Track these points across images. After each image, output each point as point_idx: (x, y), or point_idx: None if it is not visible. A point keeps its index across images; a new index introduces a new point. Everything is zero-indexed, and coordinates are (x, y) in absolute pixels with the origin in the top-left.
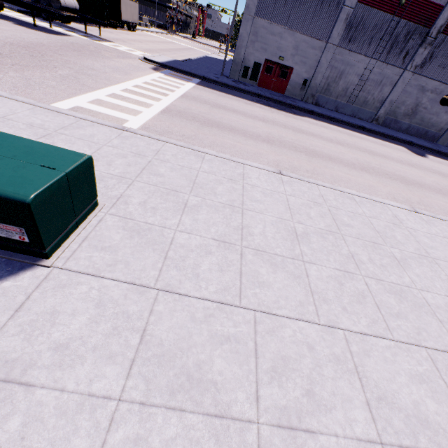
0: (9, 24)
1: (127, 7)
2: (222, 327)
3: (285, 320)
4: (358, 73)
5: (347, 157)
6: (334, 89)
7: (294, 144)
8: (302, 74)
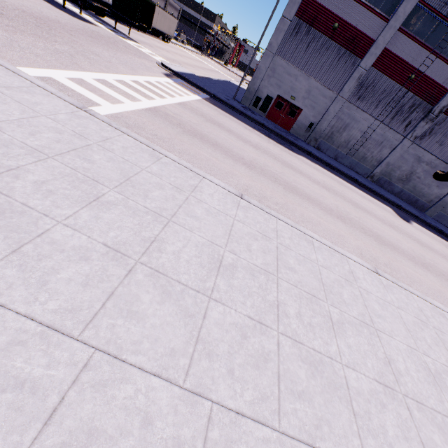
0: None
1: (166, 20)
2: (25, 363)
3: (134, 371)
4: (362, 129)
5: (327, 202)
6: (337, 139)
7: (276, 175)
8: (309, 117)
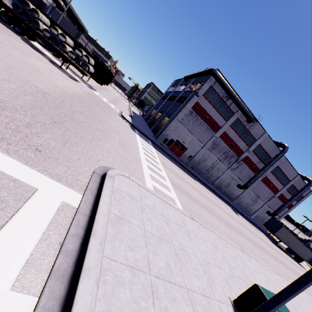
0: (49, 63)
1: None
2: None
3: None
4: (212, 162)
5: (231, 222)
6: (201, 165)
7: (216, 213)
8: (190, 152)
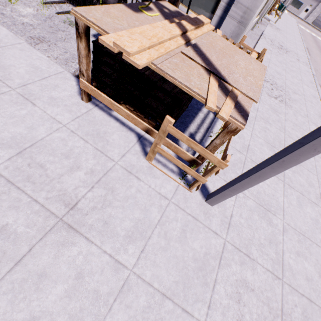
0: None
1: None
2: None
3: None
4: None
5: None
6: None
7: (318, 42)
8: None
